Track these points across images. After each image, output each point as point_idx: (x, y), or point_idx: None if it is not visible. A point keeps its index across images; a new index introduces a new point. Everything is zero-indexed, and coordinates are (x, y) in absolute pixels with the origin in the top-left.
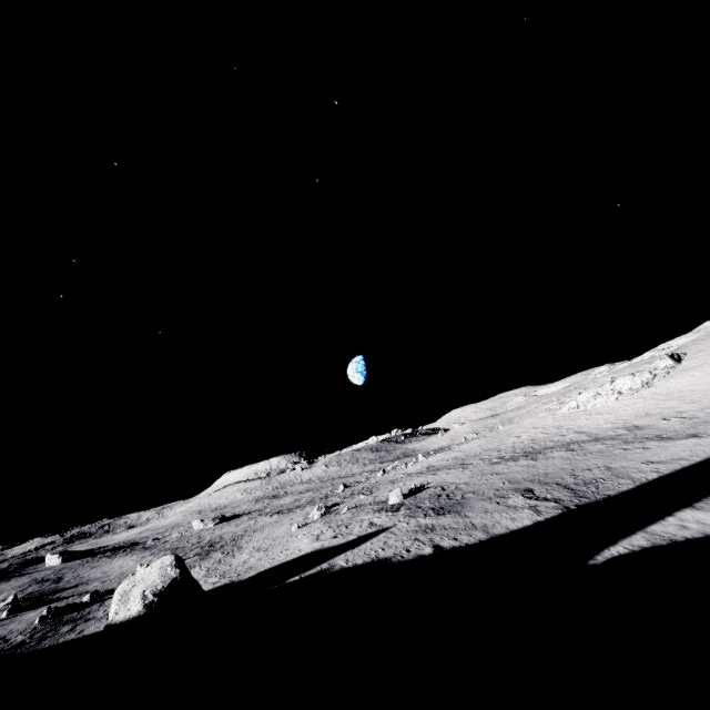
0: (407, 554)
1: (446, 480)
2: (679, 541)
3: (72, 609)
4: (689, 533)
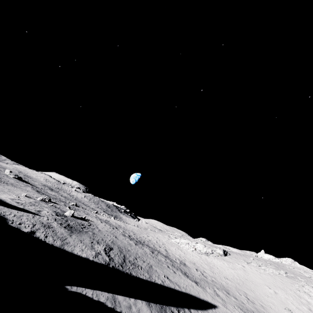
0: (17, 224)
1: (98, 225)
2: (115, 310)
3: None
4: (127, 310)
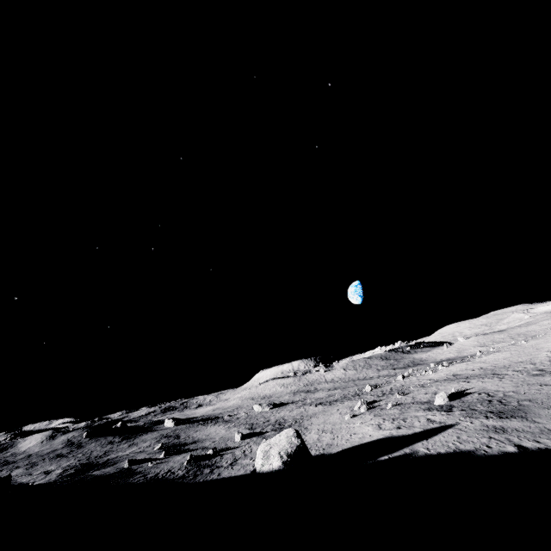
0: (489, 449)
1: (487, 388)
2: None
3: (203, 458)
4: None
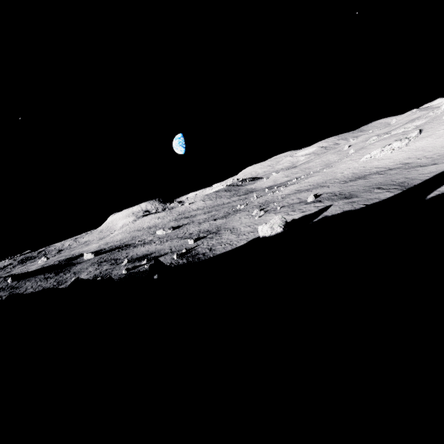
0: (355, 208)
1: (327, 191)
2: None
3: (183, 254)
4: None
